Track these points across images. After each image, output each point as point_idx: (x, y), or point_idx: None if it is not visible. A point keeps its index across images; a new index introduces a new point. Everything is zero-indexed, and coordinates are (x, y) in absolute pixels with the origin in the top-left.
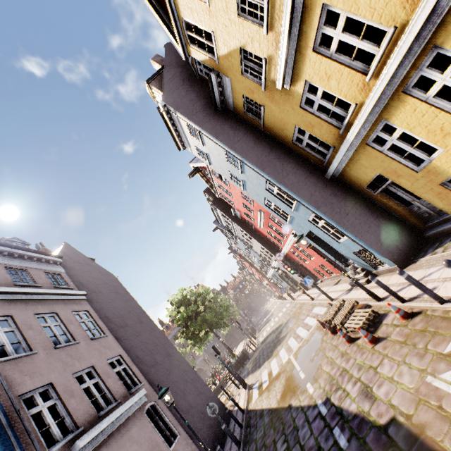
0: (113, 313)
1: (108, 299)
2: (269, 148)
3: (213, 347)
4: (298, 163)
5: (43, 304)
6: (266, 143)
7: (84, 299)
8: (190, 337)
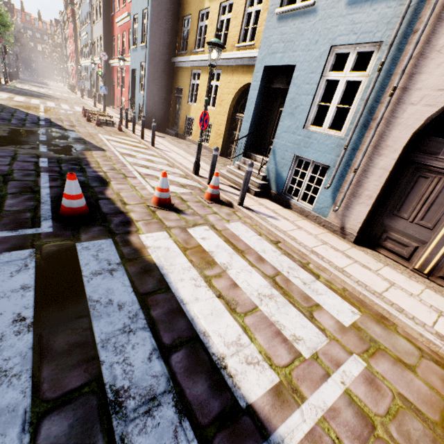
0: None
1: None
2: None
3: None
4: (172, 31)
5: None
6: None
7: None
8: None
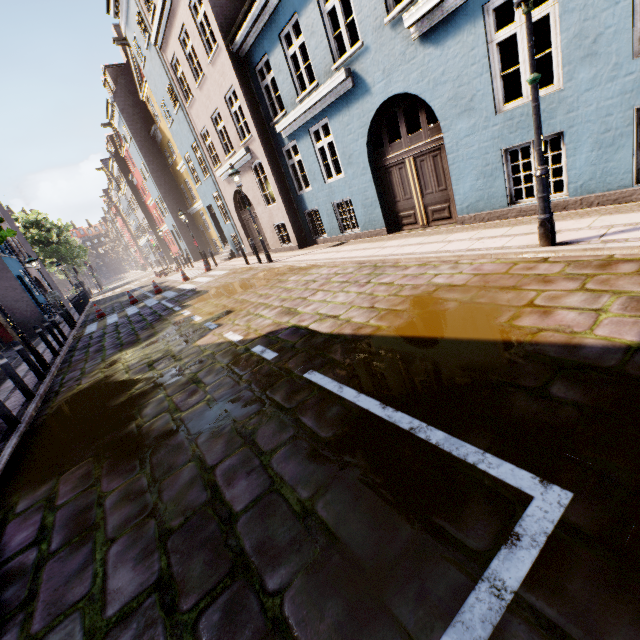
0: None
1: None
2: (169, 180)
3: (74, 268)
4: (179, 197)
5: None
6: (168, 176)
7: None
8: None
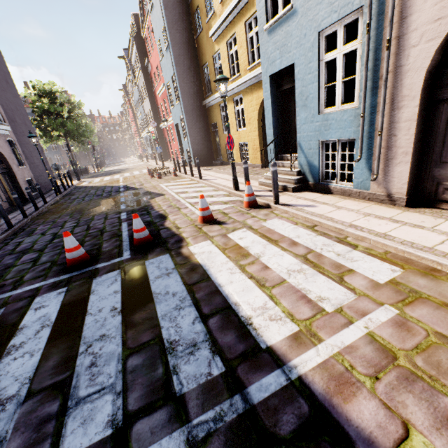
0: None
1: None
2: (190, 56)
3: (68, 144)
4: (197, 82)
5: None
6: (191, 50)
7: None
8: (41, 128)
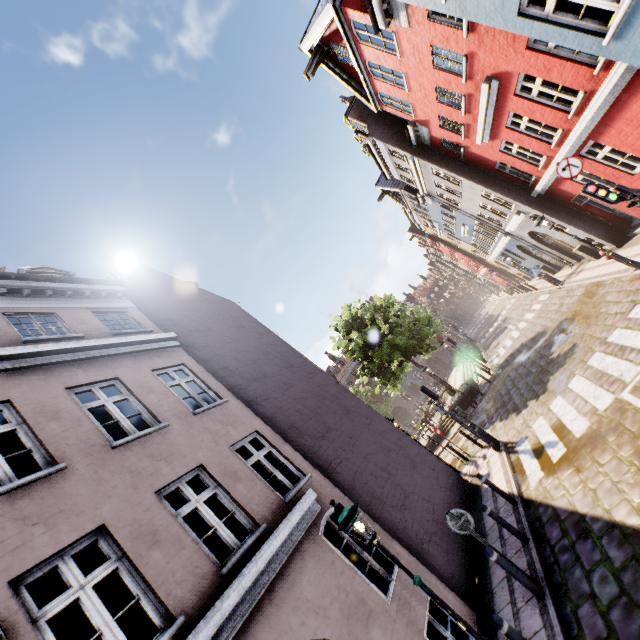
0: (237, 361)
1: (224, 340)
2: None
3: (423, 388)
4: None
5: (87, 367)
6: None
7: (175, 346)
8: (376, 373)
